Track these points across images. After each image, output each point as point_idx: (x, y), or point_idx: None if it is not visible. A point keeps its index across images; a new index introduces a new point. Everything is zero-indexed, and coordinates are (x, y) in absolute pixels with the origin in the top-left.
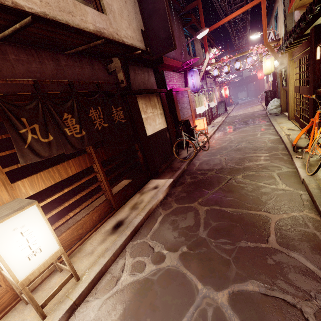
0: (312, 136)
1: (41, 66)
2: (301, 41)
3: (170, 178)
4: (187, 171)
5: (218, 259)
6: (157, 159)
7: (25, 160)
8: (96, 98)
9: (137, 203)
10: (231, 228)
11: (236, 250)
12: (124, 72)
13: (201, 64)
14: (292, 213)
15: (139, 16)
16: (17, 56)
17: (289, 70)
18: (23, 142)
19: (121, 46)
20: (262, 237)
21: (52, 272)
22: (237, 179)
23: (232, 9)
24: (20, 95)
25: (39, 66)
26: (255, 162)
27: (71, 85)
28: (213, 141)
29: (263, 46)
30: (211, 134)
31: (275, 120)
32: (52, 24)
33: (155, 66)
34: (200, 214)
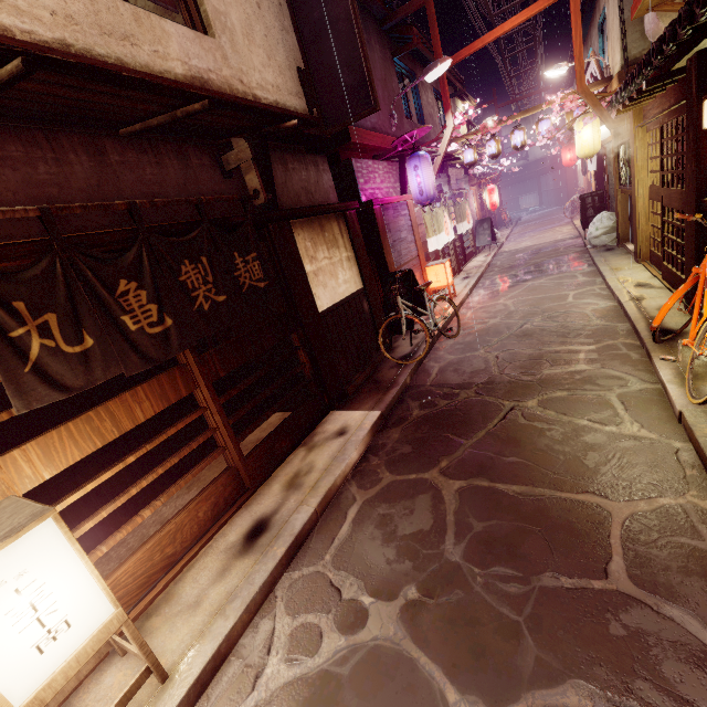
0: (697, 310)
1: (60, 170)
2: (665, 86)
3: (375, 408)
4: (412, 389)
5: (492, 621)
6: (343, 363)
7: (26, 401)
8: (196, 237)
9: (299, 473)
10: (519, 538)
11: (534, 597)
12: (260, 171)
13: (436, 139)
14: (659, 499)
15: (291, 36)
16: (0, 149)
17: (635, 149)
18: (21, 360)
19: (249, 113)
20: (592, 563)
21: (105, 655)
22: (528, 409)
23: (504, 10)
24: (9, 245)
25: (55, 170)
26: (565, 367)
27: (135, 212)
28: (468, 313)
29: (576, 95)
30: (464, 296)
31: (606, 261)
32: (78, 73)
33: (332, 149)
34: (445, 501)
